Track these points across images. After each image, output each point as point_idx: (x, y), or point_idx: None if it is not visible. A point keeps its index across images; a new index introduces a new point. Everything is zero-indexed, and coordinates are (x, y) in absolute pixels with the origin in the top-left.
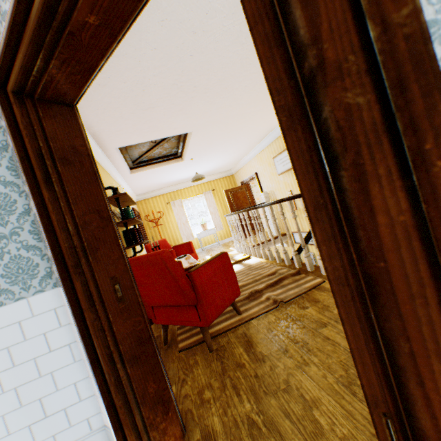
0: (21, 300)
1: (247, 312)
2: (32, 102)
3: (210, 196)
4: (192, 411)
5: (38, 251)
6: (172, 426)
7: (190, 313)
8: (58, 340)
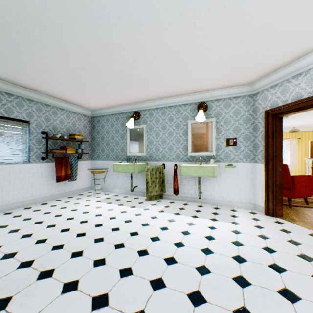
0: (244, 163)
1: (311, 205)
2: (274, 117)
3: (294, 142)
4: (283, 214)
5: (252, 152)
6: (281, 210)
7: (284, 191)
8: (249, 176)
